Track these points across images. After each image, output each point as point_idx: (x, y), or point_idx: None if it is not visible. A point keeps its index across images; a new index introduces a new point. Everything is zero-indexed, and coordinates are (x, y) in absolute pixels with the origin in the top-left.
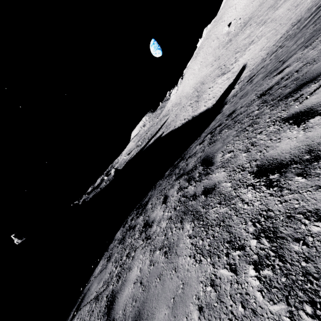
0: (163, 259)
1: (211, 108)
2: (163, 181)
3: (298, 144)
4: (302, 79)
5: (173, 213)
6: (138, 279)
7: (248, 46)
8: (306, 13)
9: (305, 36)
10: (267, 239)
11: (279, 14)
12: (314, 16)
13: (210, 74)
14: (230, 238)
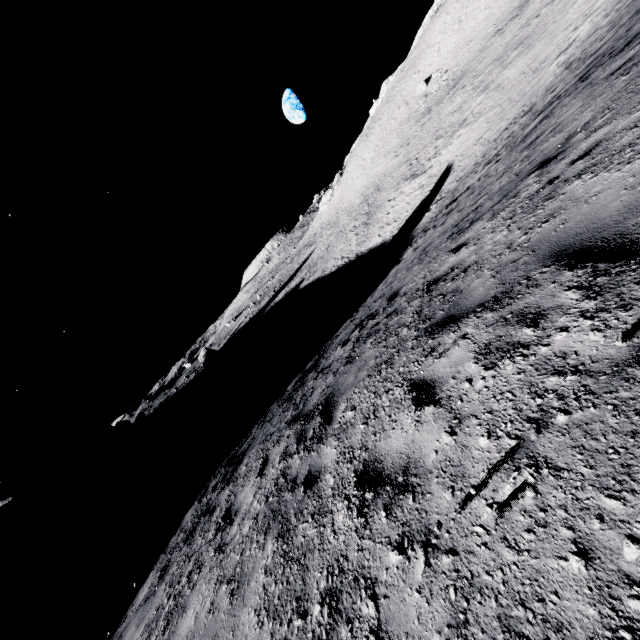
0: (226, 604)
1: (389, 242)
2: (277, 411)
3: (403, 448)
4: (456, 302)
5: (262, 509)
6: (189, 635)
7: (457, 130)
8: (541, 98)
9: (511, 173)
10: (328, 610)
11: (509, 78)
12: (537, 126)
13: (391, 173)
14: (301, 594)
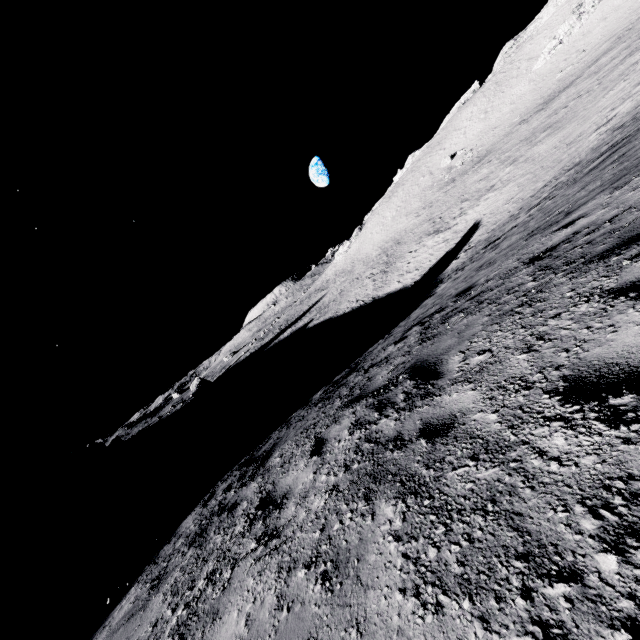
0: (318, 592)
1: (411, 286)
2: (309, 411)
3: None
4: (630, 229)
5: (344, 478)
6: None
7: (485, 194)
8: (589, 154)
9: (602, 178)
10: None
11: (540, 153)
12: (611, 155)
13: (413, 230)
14: (528, 547)
